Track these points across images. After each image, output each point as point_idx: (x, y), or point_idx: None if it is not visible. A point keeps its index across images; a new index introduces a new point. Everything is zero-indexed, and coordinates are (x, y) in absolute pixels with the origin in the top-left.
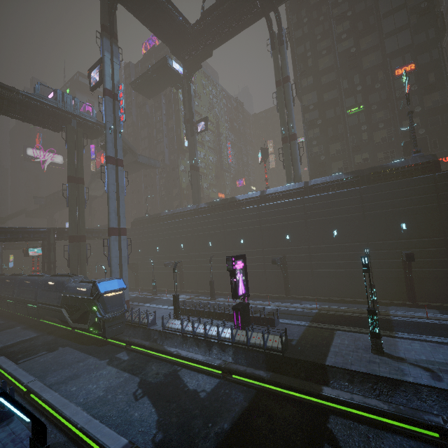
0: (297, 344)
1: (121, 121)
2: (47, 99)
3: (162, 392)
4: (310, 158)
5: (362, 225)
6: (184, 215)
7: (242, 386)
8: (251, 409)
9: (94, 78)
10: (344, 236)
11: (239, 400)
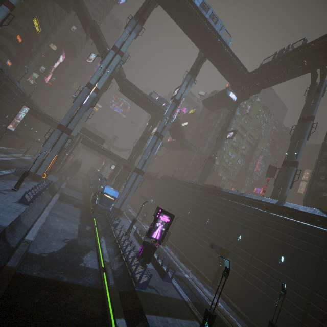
0: (154, 295)
1: (173, 116)
2: (153, 99)
3: (73, 248)
4: (311, 189)
5: (315, 269)
6: (187, 184)
7: (101, 280)
8: (85, 289)
9: (175, 93)
10: (289, 267)
11: (88, 281)
